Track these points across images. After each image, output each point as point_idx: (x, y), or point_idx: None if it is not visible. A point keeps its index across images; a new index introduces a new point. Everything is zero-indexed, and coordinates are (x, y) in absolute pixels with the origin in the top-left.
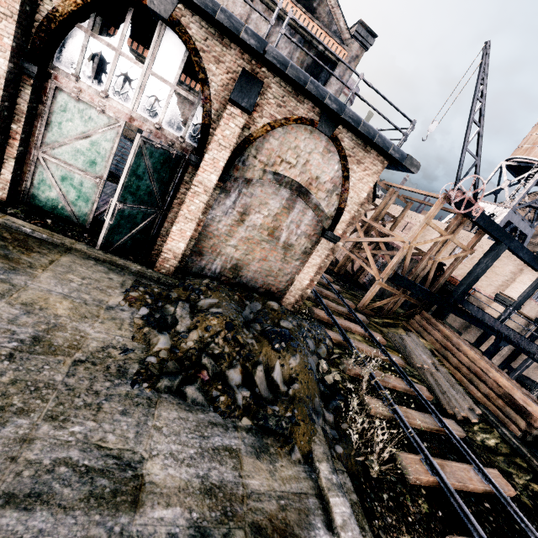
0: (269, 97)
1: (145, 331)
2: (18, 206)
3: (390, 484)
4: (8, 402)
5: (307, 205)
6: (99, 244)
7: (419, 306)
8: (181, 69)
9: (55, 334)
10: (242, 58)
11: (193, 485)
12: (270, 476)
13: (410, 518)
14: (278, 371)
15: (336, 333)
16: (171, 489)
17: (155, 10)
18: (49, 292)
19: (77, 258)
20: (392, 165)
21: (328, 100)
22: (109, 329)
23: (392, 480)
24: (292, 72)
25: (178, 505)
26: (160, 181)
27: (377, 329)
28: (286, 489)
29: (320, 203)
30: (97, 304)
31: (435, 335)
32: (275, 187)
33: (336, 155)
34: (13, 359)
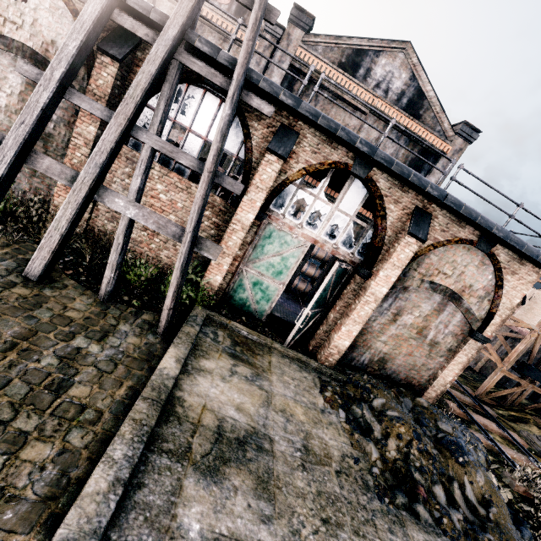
0: (435, 225)
1: (356, 438)
2: (224, 306)
3: None
4: (327, 514)
5: (456, 308)
6: (287, 342)
7: None
8: (360, 205)
9: (311, 442)
10: (416, 199)
11: None
12: None
13: None
14: (469, 489)
15: (480, 434)
16: None
17: (356, 173)
18: (285, 397)
19: (278, 357)
20: None
21: (495, 230)
22: (334, 436)
23: None
24: (466, 211)
25: None
26: (332, 289)
27: (507, 425)
28: None
29: (471, 307)
30: (314, 407)
31: None
32: (428, 293)
33: (490, 267)
34: (306, 469)
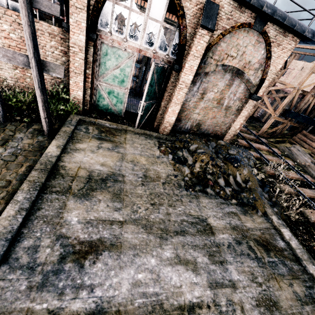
0: (222, 15)
1: (177, 166)
2: (93, 112)
3: (301, 223)
4: (154, 201)
5: (241, 81)
6: (136, 125)
7: (300, 127)
8: (165, 10)
9: (149, 172)
10: None
11: (227, 226)
12: (252, 222)
13: (314, 236)
14: (239, 177)
15: (254, 152)
16: (221, 228)
17: None
18: (134, 154)
19: (131, 135)
20: (302, 41)
21: (265, 8)
22: (164, 167)
23: (302, 221)
24: None
25: (226, 233)
26: (159, 85)
27: (273, 146)
28: (261, 226)
29: (250, 78)
30: (153, 156)
31: (311, 145)
32: (222, 74)
33: (263, 44)
34: (144, 185)
